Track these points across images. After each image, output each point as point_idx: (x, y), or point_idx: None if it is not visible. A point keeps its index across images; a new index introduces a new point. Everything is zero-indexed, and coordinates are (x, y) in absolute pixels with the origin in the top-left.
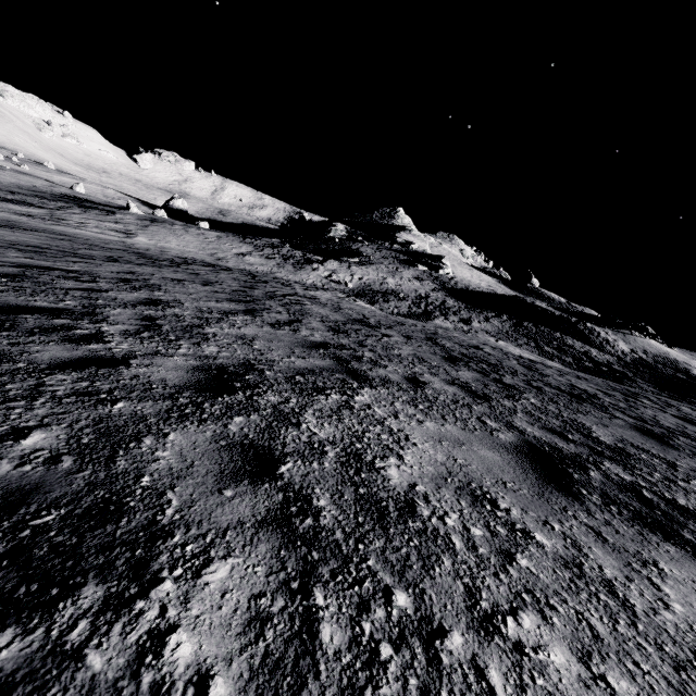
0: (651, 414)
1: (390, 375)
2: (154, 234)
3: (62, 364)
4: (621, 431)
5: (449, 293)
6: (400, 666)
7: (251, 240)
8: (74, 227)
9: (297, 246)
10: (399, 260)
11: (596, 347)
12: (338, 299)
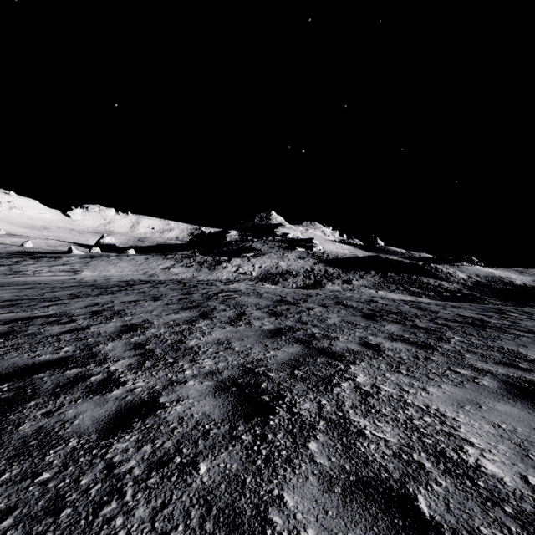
0: (533, 325)
1: (349, 346)
2: (96, 267)
3: (108, 427)
4: None
5: (326, 263)
6: None
7: (171, 256)
8: (31, 276)
9: (205, 253)
10: (282, 247)
11: (444, 280)
12: (252, 286)
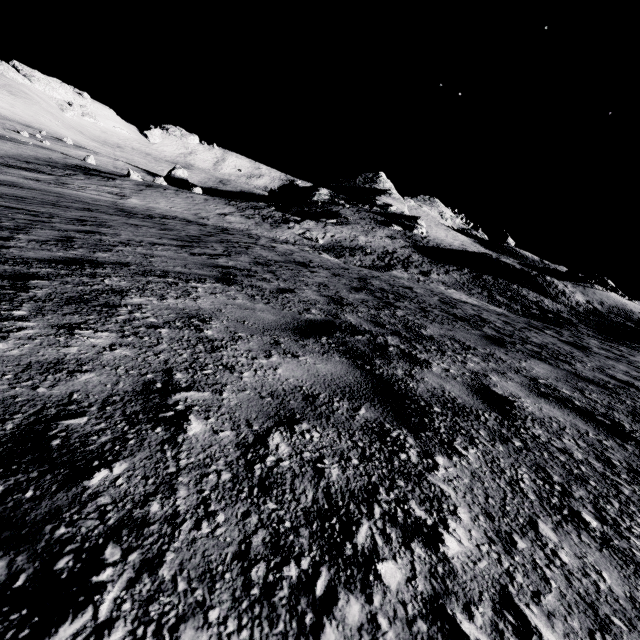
0: (531, 335)
1: (265, 285)
2: (147, 197)
3: None
4: (462, 334)
5: (418, 250)
6: None
7: (236, 203)
8: (74, 190)
9: (282, 209)
10: (376, 221)
11: (551, 298)
12: (300, 251)
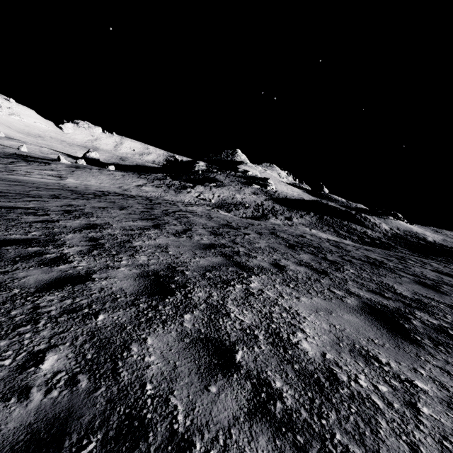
0: (419, 271)
1: (262, 263)
2: (79, 176)
3: (46, 286)
4: (411, 286)
5: (275, 201)
6: None
7: (145, 176)
8: (23, 175)
9: (175, 177)
10: (241, 182)
11: (369, 228)
12: (208, 211)
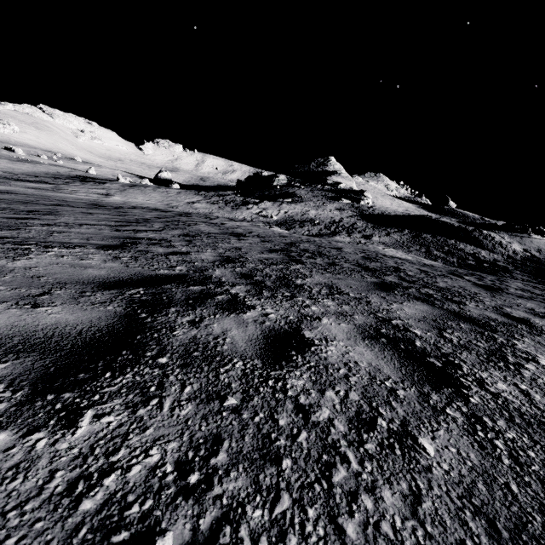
0: (441, 281)
1: (160, 250)
2: (128, 194)
3: None
4: (350, 282)
5: (364, 217)
6: None
7: (204, 193)
8: (66, 193)
9: (246, 195)
10: (327, 197)
11: (488, 249)
12: (250, 226)
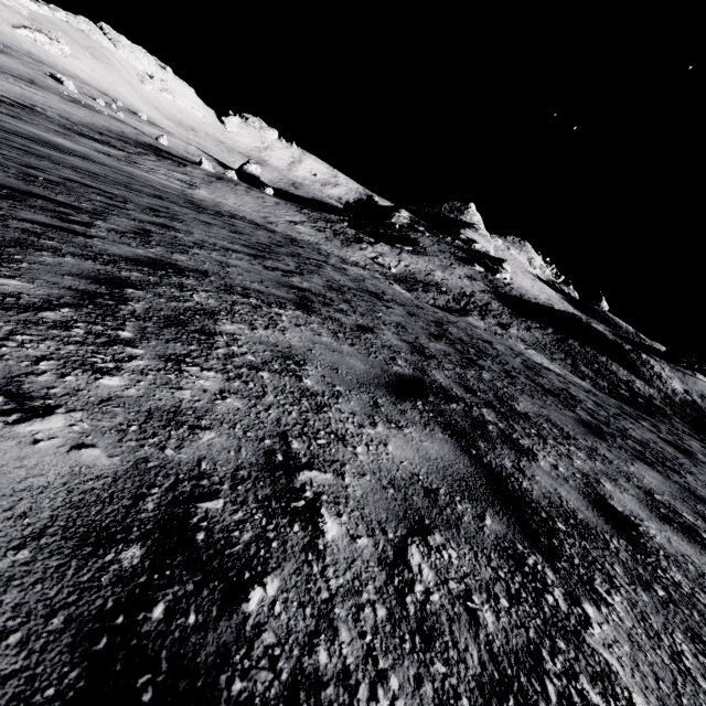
0: (628, 427)
1: (344, 319)
2: (216, 190)
3: (35, 222)
4: (556, 415)
5: (499, 297)
6: (80, 335)
7: (308, 212)
8: (144, 171)
9: (355, 226)
10: (456, 256)
11: (644, 379)
12: (371, 277)
